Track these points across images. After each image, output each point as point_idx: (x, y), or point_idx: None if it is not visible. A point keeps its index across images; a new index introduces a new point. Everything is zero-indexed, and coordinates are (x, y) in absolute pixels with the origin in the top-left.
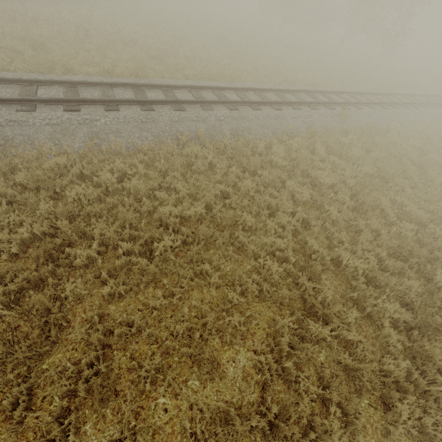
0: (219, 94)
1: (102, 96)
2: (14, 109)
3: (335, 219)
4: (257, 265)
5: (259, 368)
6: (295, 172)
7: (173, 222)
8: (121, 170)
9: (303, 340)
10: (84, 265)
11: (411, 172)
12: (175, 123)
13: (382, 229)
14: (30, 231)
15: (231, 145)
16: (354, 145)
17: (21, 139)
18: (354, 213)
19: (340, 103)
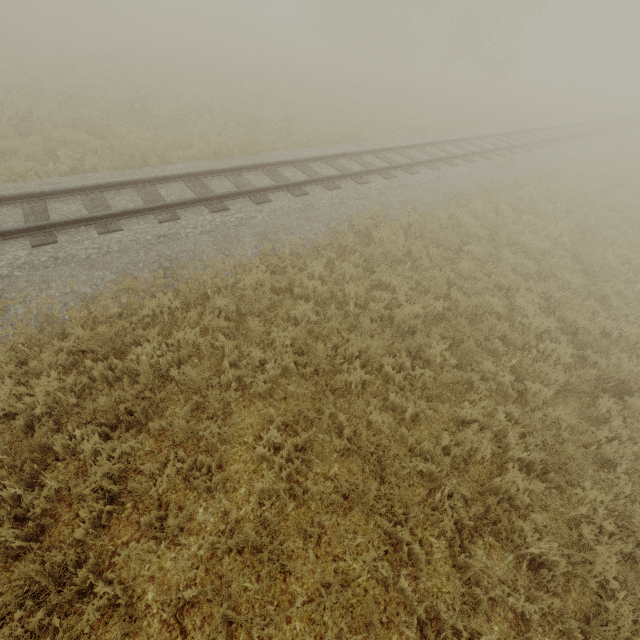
0: (362, 161)
1: (238, 186)
2: (154, 220)
3: (568, 288)
4: (534, 354)
5: (604, 461)
6: (496, 241)
7: (416, 324)
8: (318, 274)
9: (625, 423)
10: (358, 392)
11: (615, 219)
12: (338, 206)
13: (623, 290)
14: (275, 366)
15: (407, 222)
16: (541, 198)
17: (187, 256)
18: (589, 277)
19: (494, 150)
